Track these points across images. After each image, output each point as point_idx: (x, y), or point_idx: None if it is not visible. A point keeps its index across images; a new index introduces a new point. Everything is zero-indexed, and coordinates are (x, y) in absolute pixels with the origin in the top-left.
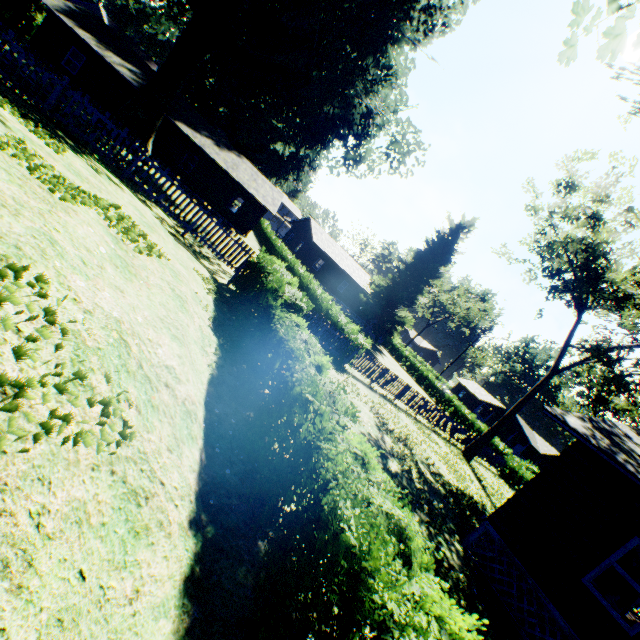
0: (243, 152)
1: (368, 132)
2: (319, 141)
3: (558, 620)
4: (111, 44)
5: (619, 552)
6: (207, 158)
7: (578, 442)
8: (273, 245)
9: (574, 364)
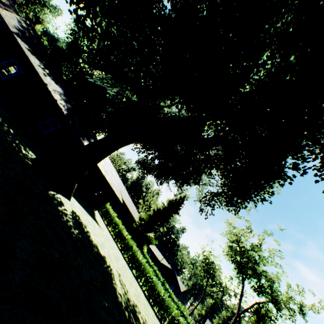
0: None
1: (189, 181)
2: (167, 180)
3: None
4: (46, 63)
5: None
6: None
7: None
8: (105, 207)
9: (244, 311)
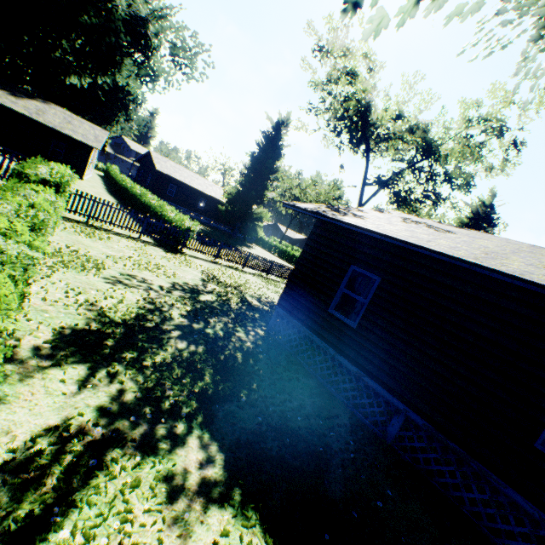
0: (63, 105)
1: (152, 45)
2: (108, 64)
3: (318, 343)
4: None
5: (344, 280)
6: (4, 109)
7: (317, 222)
8: (116, 181)
9: (371, 197)
